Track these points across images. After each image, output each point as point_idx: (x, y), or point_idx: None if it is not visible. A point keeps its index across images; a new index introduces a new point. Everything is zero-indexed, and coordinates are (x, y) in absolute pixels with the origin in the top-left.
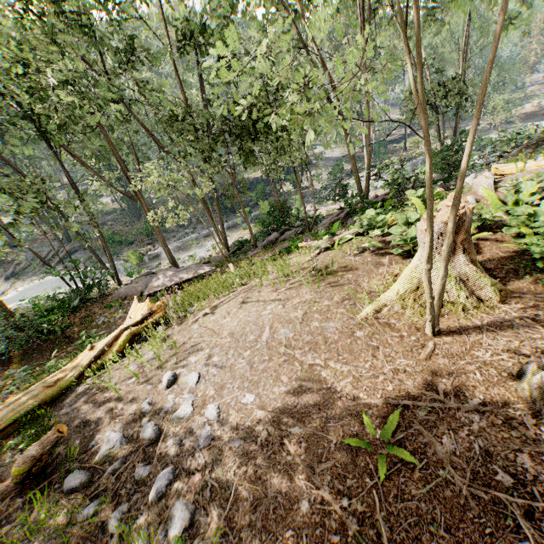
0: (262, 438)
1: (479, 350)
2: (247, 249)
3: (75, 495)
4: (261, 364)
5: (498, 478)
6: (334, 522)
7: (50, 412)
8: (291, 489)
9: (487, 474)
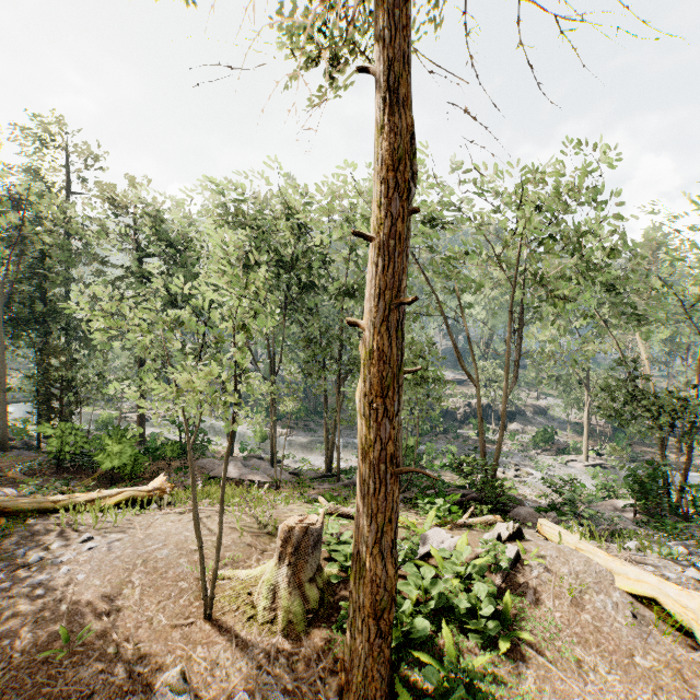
0: (50, 598)
1: (204, 648)
2: (330, 479)
3: None
4: (119, 561)
5: None
6: (2, 658)
7: (36, 518)
8: (17, 630)
9: None
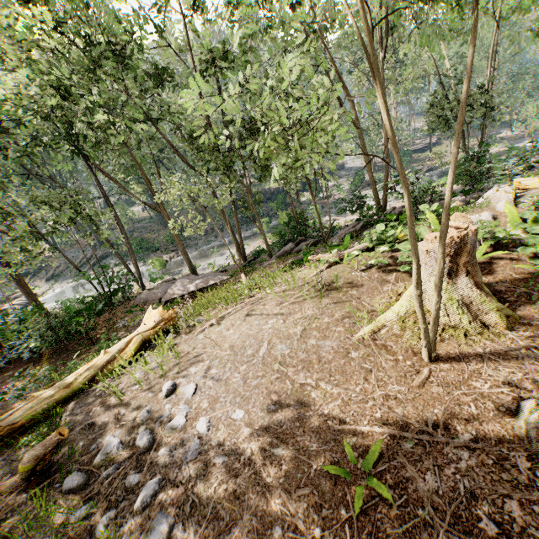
0: (245, 456)
1: (478, 380)
2: (263, 259)
3: (71, 496)
4: (254, 380)
5: (481, 524)
6: None
7: (63, 412)
8: (266, 512)
9: (470, 519)
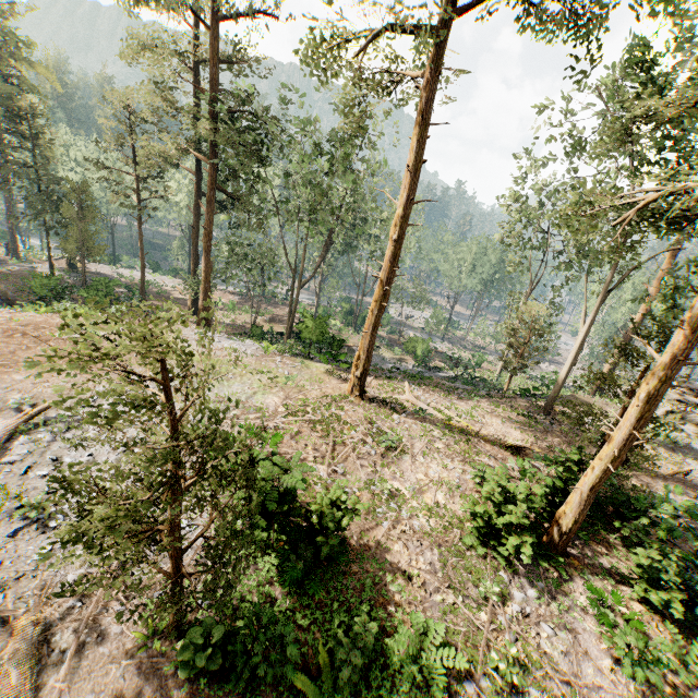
0: None
1: None
2: None
3: None
4: None
5: None
6: None
7: None
8: None
9: None
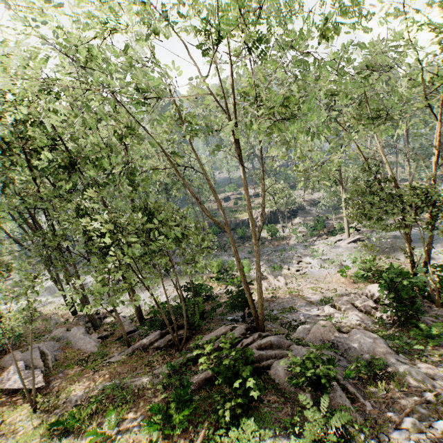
0: None
1: None
2: (124, 344)
3: None
4: None
5: None
6: None
7: None
8: None
9: None
